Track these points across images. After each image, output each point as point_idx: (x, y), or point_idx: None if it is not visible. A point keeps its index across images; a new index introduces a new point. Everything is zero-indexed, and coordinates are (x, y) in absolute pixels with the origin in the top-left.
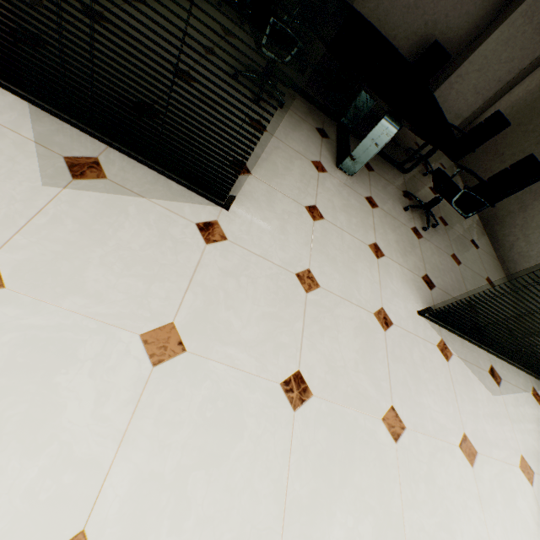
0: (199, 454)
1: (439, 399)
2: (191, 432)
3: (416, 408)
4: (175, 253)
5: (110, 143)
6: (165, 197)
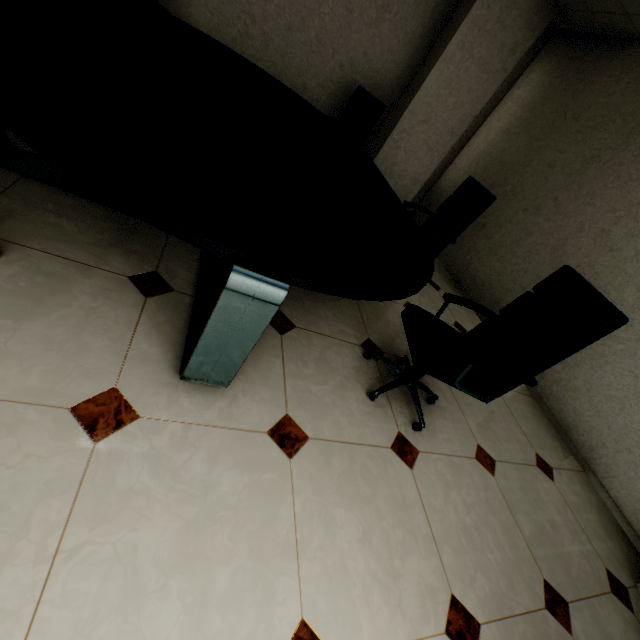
0: None
1: None
2: None
3: None
4: None
5: None
6: None
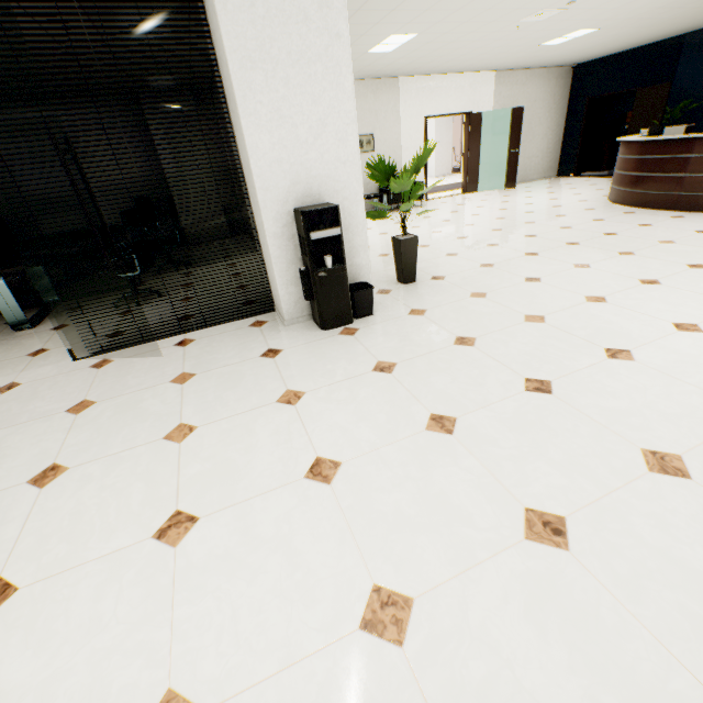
0: None
1: (59, 397)
2: None
3: (11, 418)
4: None
5: None
6: None
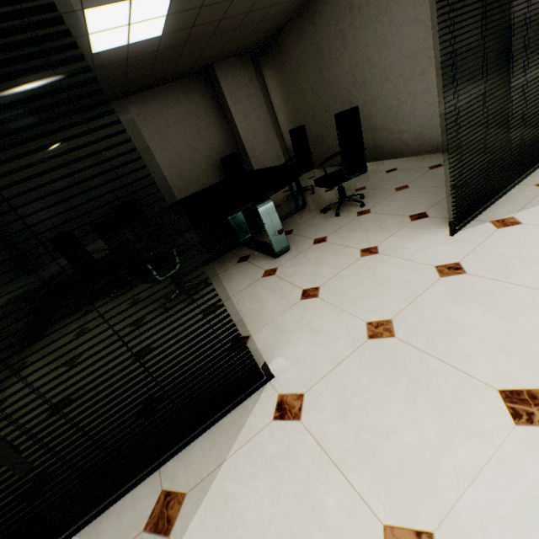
0: None
1: None
2: None
3: None
4: (296, 465)
5: (157, 465)
6: (233, 437)
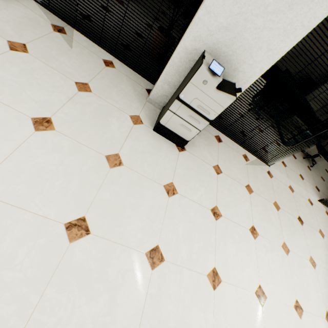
0: (291, 232)
1: None
2: (288, 227)
3: (325, 230)
4: (267, 181)
5: (244, 148)
6: (259, 164)
